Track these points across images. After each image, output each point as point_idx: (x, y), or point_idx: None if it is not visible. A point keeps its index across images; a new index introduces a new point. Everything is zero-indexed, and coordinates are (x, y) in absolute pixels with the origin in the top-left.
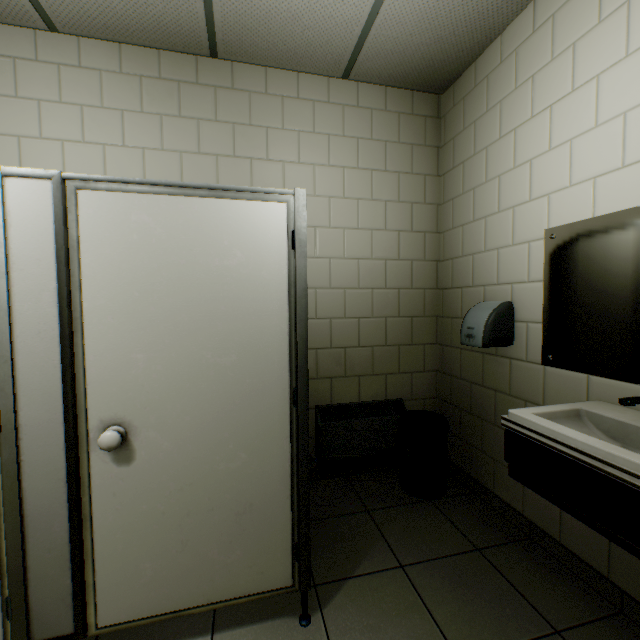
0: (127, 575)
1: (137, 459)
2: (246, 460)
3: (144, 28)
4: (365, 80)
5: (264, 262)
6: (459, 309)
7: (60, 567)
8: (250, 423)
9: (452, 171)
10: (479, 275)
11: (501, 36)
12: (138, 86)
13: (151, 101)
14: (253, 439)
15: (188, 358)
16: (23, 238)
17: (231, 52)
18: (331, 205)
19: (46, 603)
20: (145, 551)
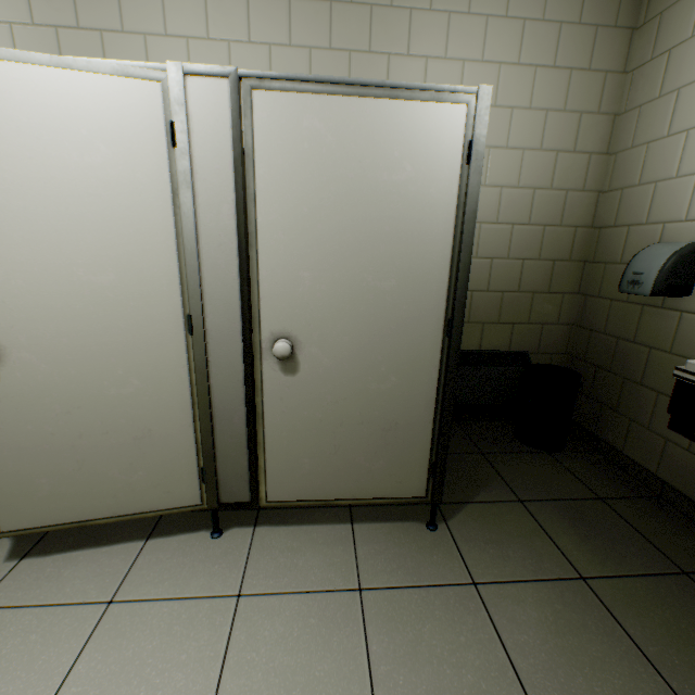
0: (290, 466)
1: (301, 371)
2: (395, 384)
3: None
4: None
5: (434, 178)
6: (619, 253)
7: (239, 451)
8: (402, 349)
9: (648, 64)
10: (659, 209)
11: None
12: None
13: None
14: (404, 365)
15: (350, 280)
16: (204, 146)
17: None
18: None
19: (229, 477)
20: (304, 449)
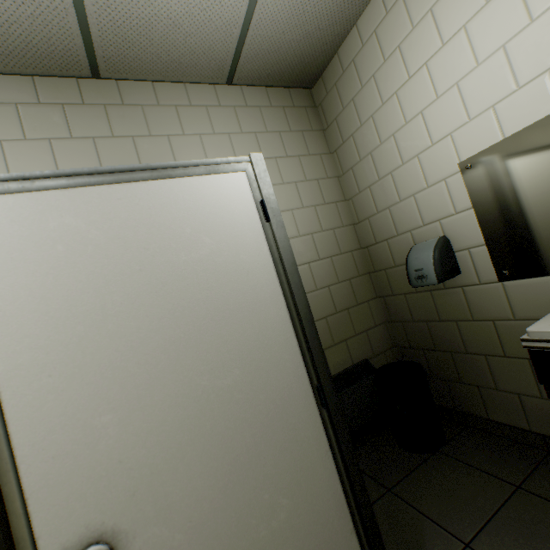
0: None
1: None
2: (290, 506)
3: (10, 52)
4: (247, 83)
5: (239, 243)
6: (390, 259)
7: None
8: (280, 452)
9: (343, 145)
10: (401, 223)
11: (356, 26)
12: (15, 114)
13: (34, 127)
14: (290, 473)
15: (177, 395)
16: None
17: (114, 69)
18: None
19: None
20: None
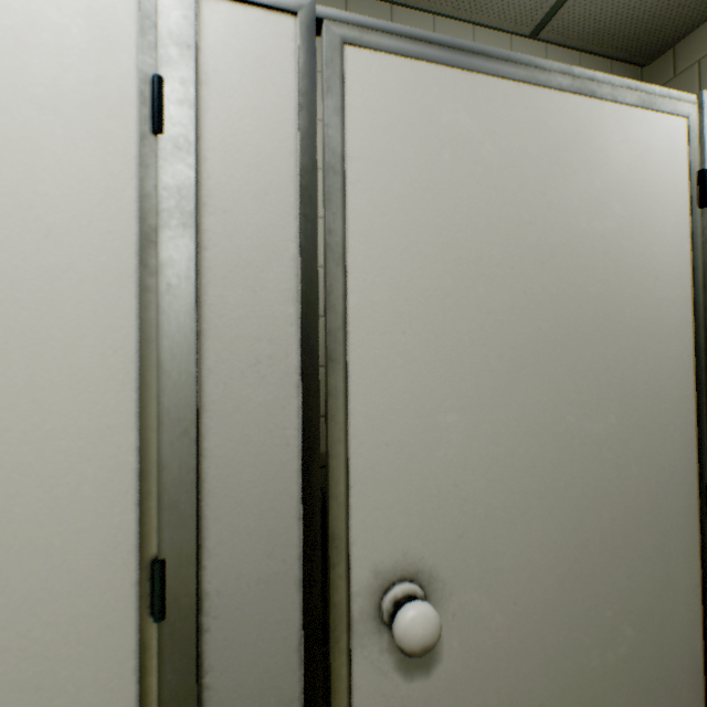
0: None
1: (442, 659)
2: (633, 641)
3: None
4: (558, 40)
5: (655, 228)
6: None
7: None
8: (638, 560)
9: None
10: None
11: None
12: None
13: None
14: (643, 594)
15: (536, 422)
16: (231, 138)
17: None
18: None
19: None
20: None
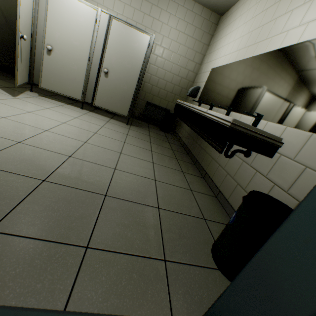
0: (101, 98)
1: (108, 78)
2: (126, 88)
3: None
4: (197, 2)
5: (142, 48)
6: None
7: (92, 91)
8: (129, 81)
9: (211, 45)
10: (200, 79)
11: (234, 6)
12: None
13: None
14: (129, 84)
15: (122, 62)
16: (101, 25)
17: None
18: (172, 43)
19: (88, 96)
20: (105, 96)
